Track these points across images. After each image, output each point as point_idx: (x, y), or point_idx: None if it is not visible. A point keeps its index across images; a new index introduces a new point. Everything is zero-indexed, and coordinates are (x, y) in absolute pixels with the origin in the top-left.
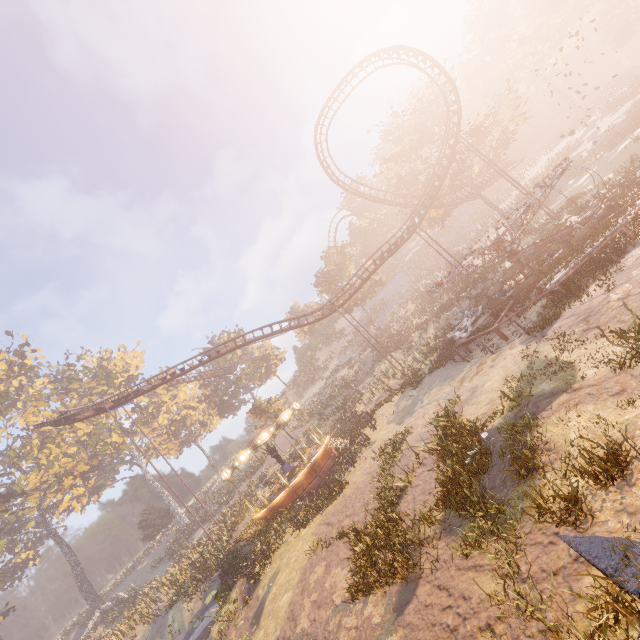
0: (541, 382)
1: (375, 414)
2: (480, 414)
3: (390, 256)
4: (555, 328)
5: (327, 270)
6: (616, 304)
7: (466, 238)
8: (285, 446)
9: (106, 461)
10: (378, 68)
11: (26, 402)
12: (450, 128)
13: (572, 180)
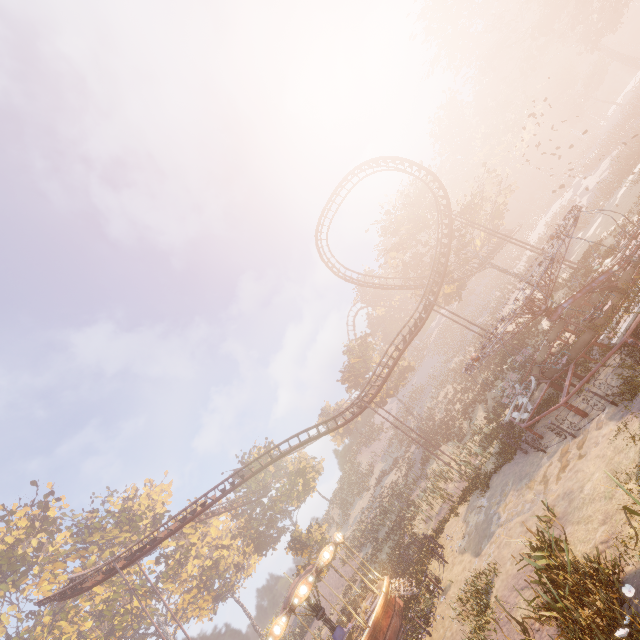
0: None
1: (440, 536)
2: (598, 541)
3: (412, 338)
4: None
5: (351, 364)
6: None
7: (488, 308)
8: (337, 589)
9: (127, 635)
10: (362, 178)
11: (43, 565)
12: (441, 210)
13: (580, 233)
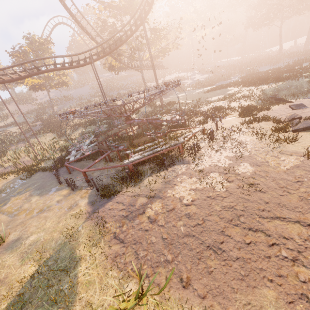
0: (37, 306)
1: None
2: None
3: (62, 69)
4: (106, 208)
5: (24, 49)
6: (145, 223)
7: (129, 89)
8: None
9: None
10: None
11: None
12: (141, 10)
13: (177, 92)
